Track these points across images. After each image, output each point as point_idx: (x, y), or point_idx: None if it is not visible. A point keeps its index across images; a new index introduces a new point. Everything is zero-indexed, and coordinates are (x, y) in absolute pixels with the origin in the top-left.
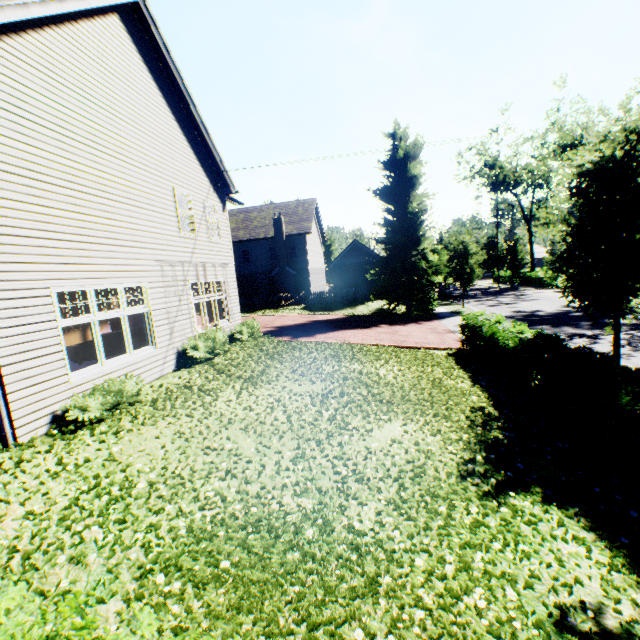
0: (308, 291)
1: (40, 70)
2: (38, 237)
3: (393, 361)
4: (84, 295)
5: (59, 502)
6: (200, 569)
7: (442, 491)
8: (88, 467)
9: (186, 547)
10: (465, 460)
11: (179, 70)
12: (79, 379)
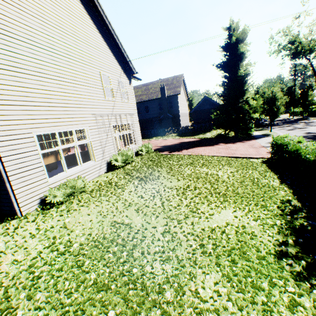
0: (179, 126)
1: (14, 5)
2: (22, 105)
3: (227, 166)
4: (53, 135)
5: (32, 253)
6: (96, 315)
7: (264, 270)
8: (51, 231)
9: (91, 294)
10: (279, 242)
11: (98, 0)
12: (53, 180)
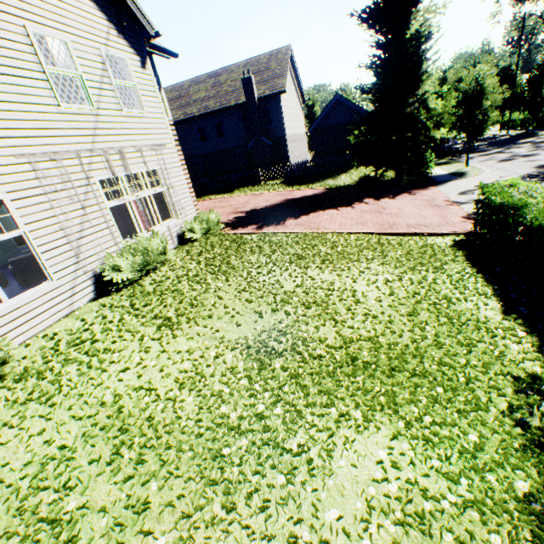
0: (287, 163)
1: None
2: None
3: (377, 263)
4: None
5: None
6: None
7: None
8: None
9: None
10: None
11: None
12: None
